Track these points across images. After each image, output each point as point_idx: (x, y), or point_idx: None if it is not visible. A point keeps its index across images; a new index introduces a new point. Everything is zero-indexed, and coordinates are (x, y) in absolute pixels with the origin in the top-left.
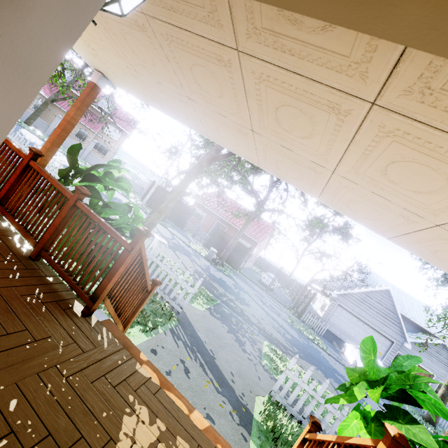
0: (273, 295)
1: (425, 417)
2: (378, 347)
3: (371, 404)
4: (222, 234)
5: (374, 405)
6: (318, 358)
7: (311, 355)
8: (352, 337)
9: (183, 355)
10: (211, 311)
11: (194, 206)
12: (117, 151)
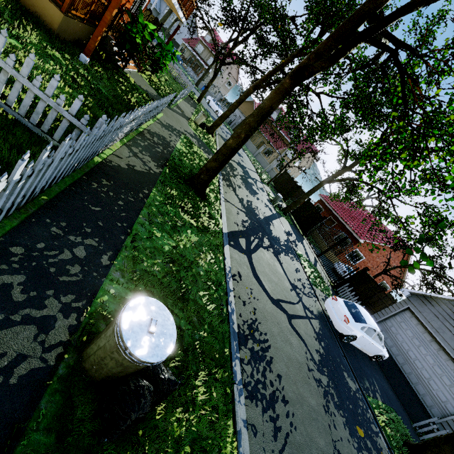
0: (322, 260)
1: (411, 443)
2: (451, 395)
3: (270, 258)
4: (309, 205)
5: (273, 263)
6: (269, 235)
7: (261, 224)
8: (409, 358)
9: (151, 90)
10: (197, 136)
11: (317, 203)
12: (295, 175)
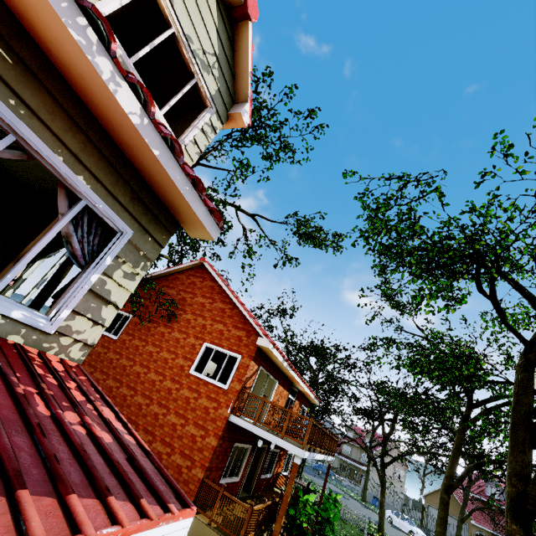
0: None
1: None
2: None
3: None
4: None
5: None
6: None
7: None
8: None
9: None
10: None
11: None
12: None
